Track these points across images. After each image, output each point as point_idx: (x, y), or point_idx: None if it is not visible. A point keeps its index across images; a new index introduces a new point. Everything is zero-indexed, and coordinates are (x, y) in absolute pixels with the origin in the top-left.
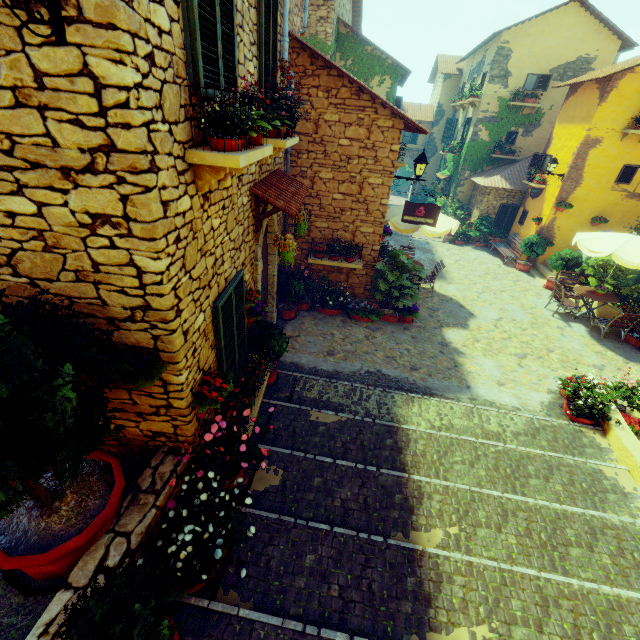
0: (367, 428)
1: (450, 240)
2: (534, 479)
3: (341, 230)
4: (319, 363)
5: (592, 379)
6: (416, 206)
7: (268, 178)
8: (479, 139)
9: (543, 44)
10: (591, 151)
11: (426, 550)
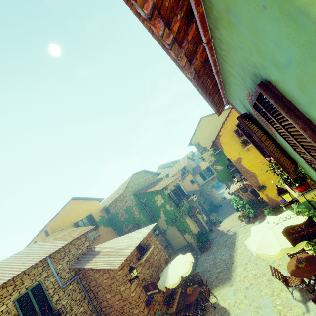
0: None
1: (248, 220)
2: None
3: None
4: None
5: None
6: (147, 286)
7: None
8: (219, 170)
9: (206, 132)
10: (242, 163)
11: None
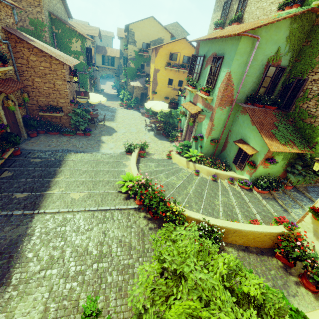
0: (51, 161)
1: (126, 107)
2: (101, 166)
3: (51, 101)
4: (43, 149)
5: (131, 142)
6: (80, 92)
7: None
8: (131, 66)
9: (145, 31)
10: (157, 73)
11: (55, 180)
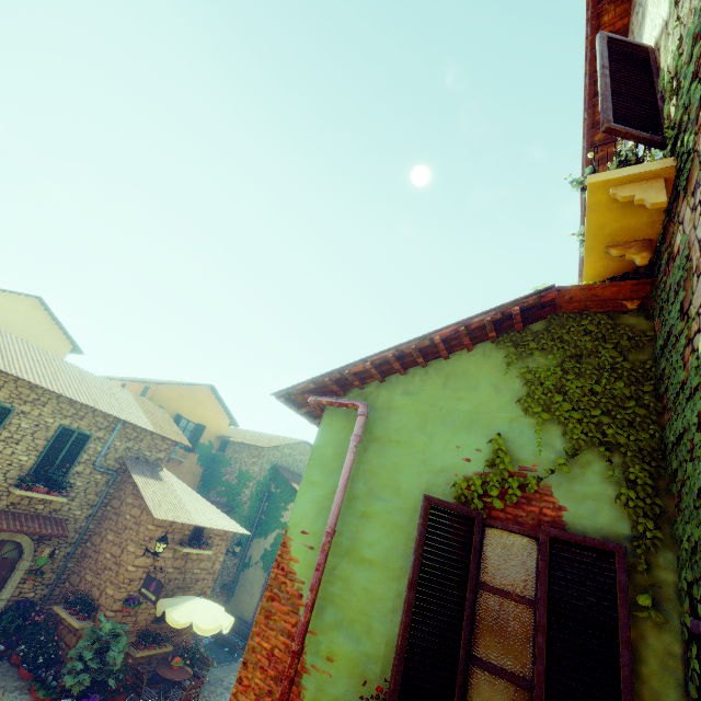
0: None
1: None
2: None
3: (97, 586)
4: None
5: None
6: (153, 580)
7: (23, 513)
8: None
9: None
10: None
11: None
